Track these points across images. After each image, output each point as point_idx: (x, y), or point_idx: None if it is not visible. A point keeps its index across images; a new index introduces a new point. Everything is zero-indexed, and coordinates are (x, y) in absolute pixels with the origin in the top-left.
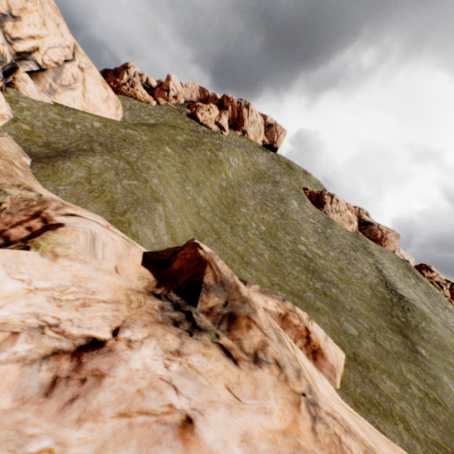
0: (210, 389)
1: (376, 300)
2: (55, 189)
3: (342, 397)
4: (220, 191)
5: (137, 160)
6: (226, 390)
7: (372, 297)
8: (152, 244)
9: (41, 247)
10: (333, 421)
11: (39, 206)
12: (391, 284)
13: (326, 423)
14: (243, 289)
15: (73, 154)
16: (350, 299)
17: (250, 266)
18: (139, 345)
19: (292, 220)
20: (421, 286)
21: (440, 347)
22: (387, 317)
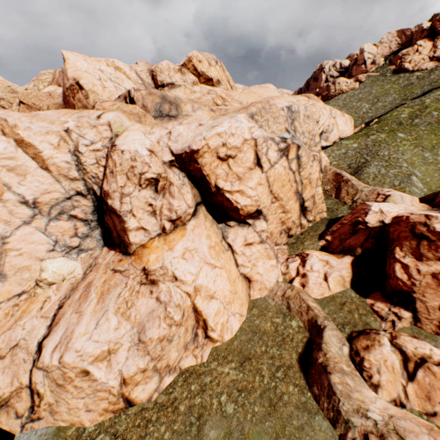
0: None
1: None
2: (368, 184)
3: None
4: None
5: (389, 155)
6: None
7: None
8: (418, 194)
9: (389, 202)
10: None
11: (375, 192)
12: None
13: None
14: None
15: (362, 167)
16: None
17: None
18: None
19: None
20: None
21: None
22: None
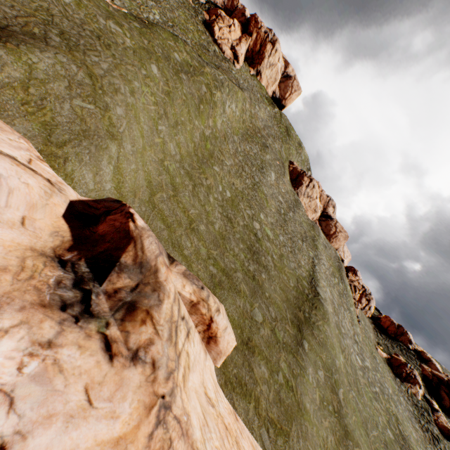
0: (61, 395)
1: (295, 292)
2: None
3: (218, 375)
4: (199, 140)
5: (105, 75)
6: (83, 392)
7: (293, 289)
8: (89, 190)
9: None
10: (176, 425)
11: None
12: (316, 280)
13: (168, 427)
14: (163, 273)
15: (13, 38)
16: (274, 287)
17: (195, 234)
18: (1, 335)
19: (261, 194)
20: (339, 287)
21: (322, 345)
22: (295, 310)
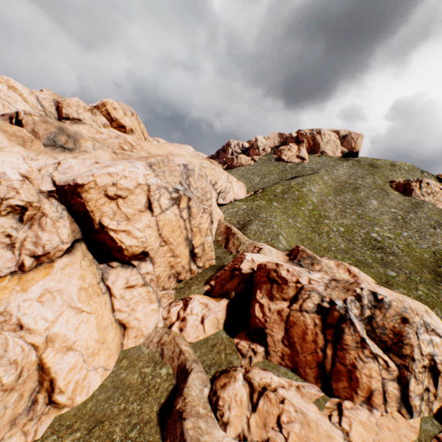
0: None
1: (432, 260)
2: (250, 238)
3: None
4: (308, 215)
5: (266, 218)
6: None
7: (428, 258)
8: (283, 249)
9: (261, 253)
10: None
11: (253, 244)
12: None
13: None
14: (317, 257)
15: (247, 224)
16: (403, 260)
17: (330, 252)
18: None
19: (368, 218)
20: None
21: None
22: (433, 267)
